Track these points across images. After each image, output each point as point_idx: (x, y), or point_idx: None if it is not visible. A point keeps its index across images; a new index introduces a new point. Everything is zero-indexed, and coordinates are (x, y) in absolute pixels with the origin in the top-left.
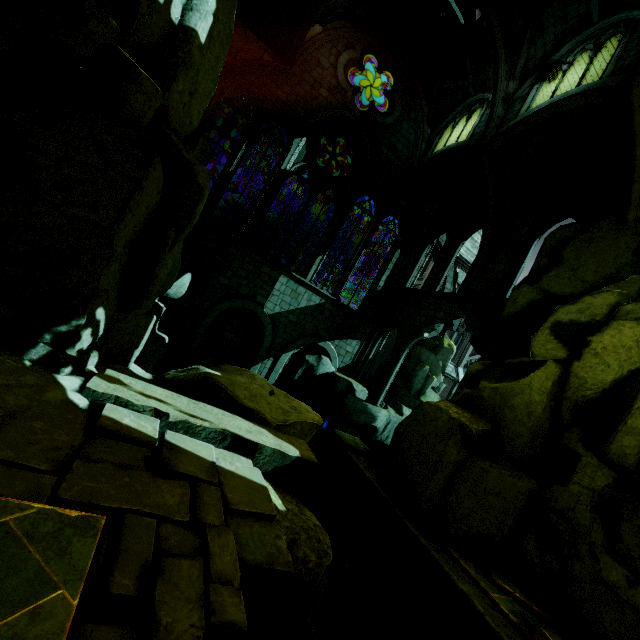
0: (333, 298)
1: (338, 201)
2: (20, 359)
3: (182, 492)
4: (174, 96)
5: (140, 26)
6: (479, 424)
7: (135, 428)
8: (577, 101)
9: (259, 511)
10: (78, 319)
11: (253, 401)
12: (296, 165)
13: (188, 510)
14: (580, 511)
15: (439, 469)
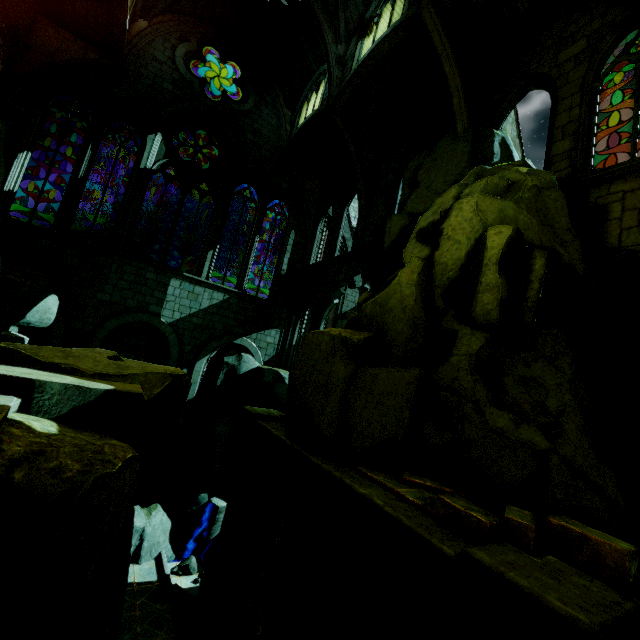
0: (237, 291)
1: (215, 193)
2: None
3: None
4: None
5: None
6: (361, 334)
7: None
8: (390, 41)
9: None
10: None
11: (68, 360)
12: (158, 162)
13: None
14: (463, 377)
15: (331, 390)
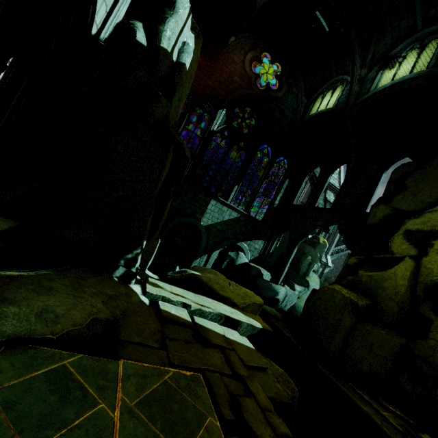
0: (245, 213)
1: (247, 149)
2: (112, 277)
3: (219, 356)
4: (173, 104)
5: (159, 67)
6: (363, 300)
7: (179, 316)
8: (411, 83)
9: (259, 365)
10: (136, 249)
11: (224, 291)
12: (220, 127)
13: (228, 367)
14: (437, 357)
15: (338, 330)
